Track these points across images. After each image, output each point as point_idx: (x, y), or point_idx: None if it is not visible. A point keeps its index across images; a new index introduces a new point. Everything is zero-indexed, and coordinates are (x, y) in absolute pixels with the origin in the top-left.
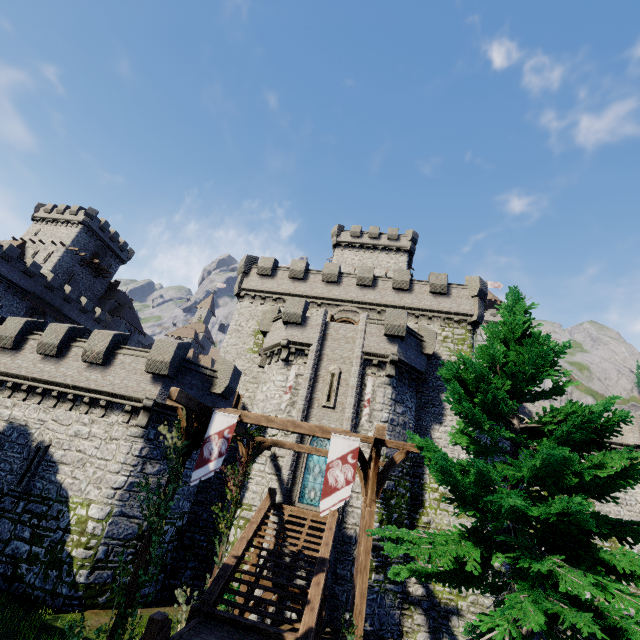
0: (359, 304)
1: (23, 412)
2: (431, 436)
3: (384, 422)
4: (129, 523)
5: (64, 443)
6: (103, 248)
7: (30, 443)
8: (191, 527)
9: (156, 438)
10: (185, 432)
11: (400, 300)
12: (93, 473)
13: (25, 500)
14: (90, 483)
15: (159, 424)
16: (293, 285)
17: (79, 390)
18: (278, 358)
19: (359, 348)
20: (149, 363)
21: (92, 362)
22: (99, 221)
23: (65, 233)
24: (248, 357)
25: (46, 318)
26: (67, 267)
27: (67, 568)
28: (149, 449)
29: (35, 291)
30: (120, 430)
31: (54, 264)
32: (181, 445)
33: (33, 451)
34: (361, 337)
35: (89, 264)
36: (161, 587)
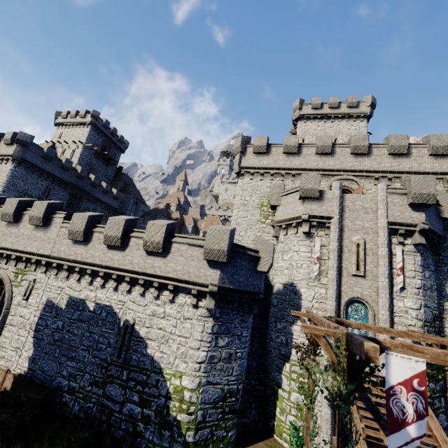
0: (355, 172)
1: (105, 294)
2: (446, 293)
3: (418, 288)
4: (214, 389)
5: (145, 321)
6: (108, 142)
7: (118, 321)
8: (247, 375)
9: (221, 316)
10: (347, 374)
11: (398, 165)
12: (177, 349)
13: (127, 369)
14: (176, 357)
15: (221, 303)
16: (288, 160)
17: (147, 276)
18: (297, 230)
19: (384, 218)
20: (207, 251)
21: (153, 251)
22: (101, 120)
23: (80, 133)
24: (257, 227)
25: (82, 200)
26: (87, 160)
27: (176, 430)
28: (217, 326)
29: (72, 181)
30: (190, 311)
31: (78, 158)
32: (346, 391)
33: (122, 328)
34: (384, 207)
35: (101, 156)
36: (238, 426)
